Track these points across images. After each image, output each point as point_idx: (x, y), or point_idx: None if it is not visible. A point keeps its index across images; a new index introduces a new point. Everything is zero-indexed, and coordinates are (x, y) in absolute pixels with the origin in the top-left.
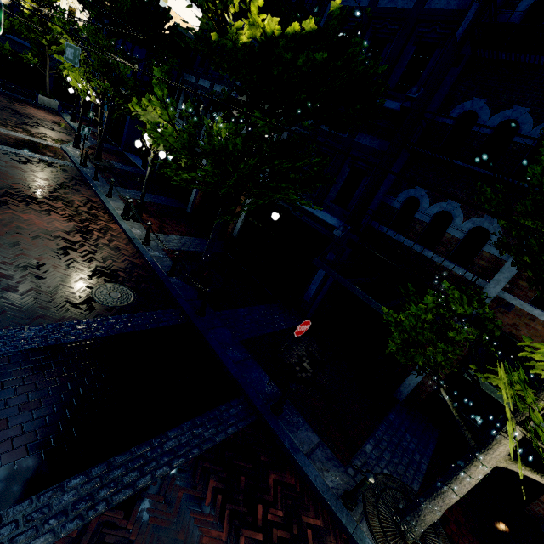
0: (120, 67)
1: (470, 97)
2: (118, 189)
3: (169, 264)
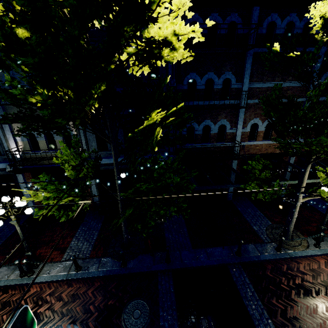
0: None
1: (188, 73)
2: None
3: (111, 261)
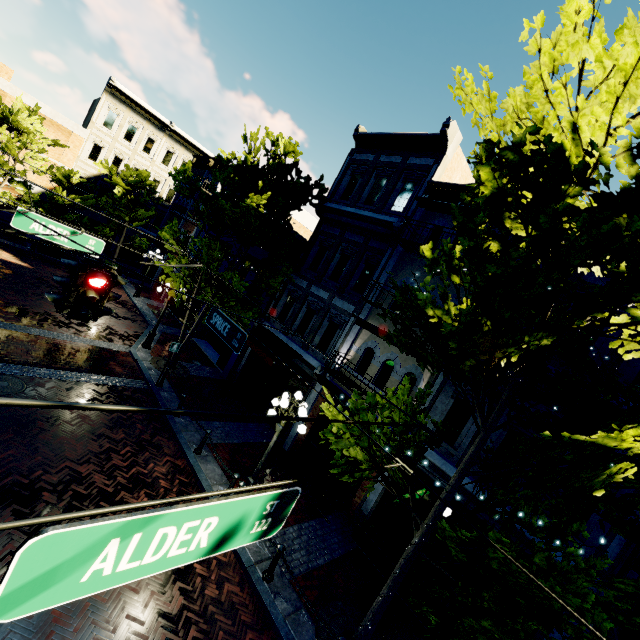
0: (233, 282)
1: None
2: (203, 425)
3: (311, 633)
